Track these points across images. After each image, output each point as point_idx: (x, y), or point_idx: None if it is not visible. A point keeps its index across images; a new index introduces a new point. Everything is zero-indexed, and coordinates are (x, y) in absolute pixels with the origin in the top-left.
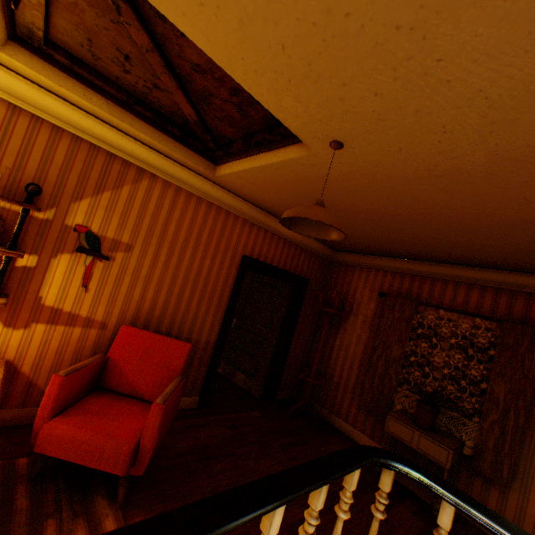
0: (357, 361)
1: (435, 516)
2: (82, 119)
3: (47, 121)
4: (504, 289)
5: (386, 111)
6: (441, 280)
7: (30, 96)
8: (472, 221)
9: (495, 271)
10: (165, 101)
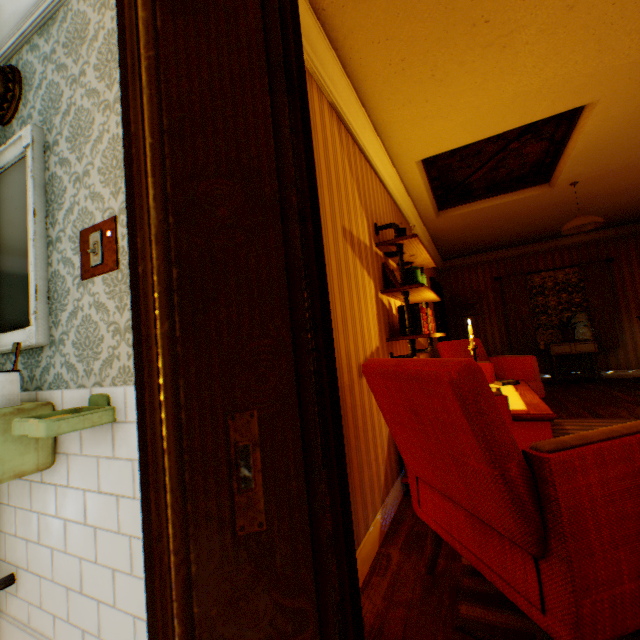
0: (496, 332)
1: (601, 379)
2: (403, 198)
3: (394, 204)
4: (572, 247)
5: (619, 167)
6: (532, 255)
7: (395, 188)
8: (590, 209)
9: (565, 238)
10: (458, 174)
